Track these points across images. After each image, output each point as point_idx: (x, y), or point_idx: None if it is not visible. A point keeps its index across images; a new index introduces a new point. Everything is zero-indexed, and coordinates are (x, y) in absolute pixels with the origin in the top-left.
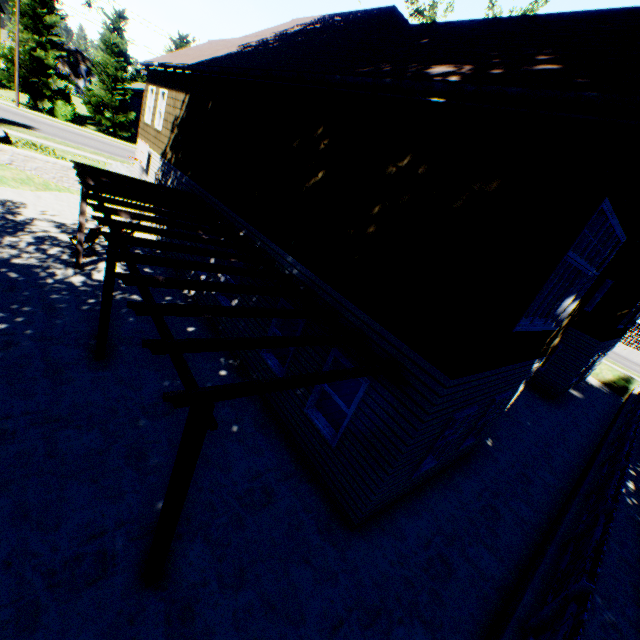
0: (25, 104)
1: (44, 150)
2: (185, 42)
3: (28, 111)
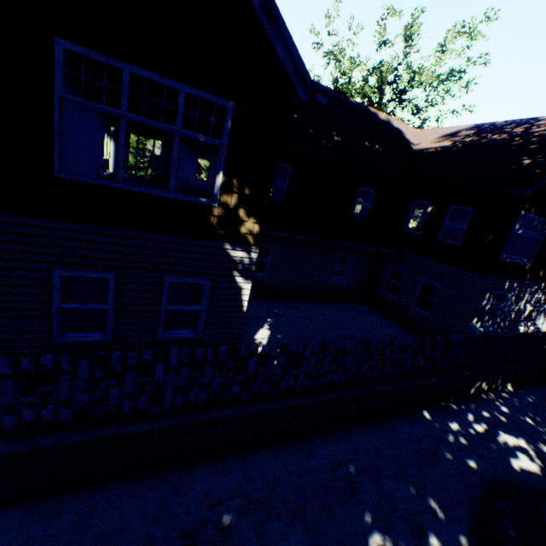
0: None
1: None
2: None
3: None
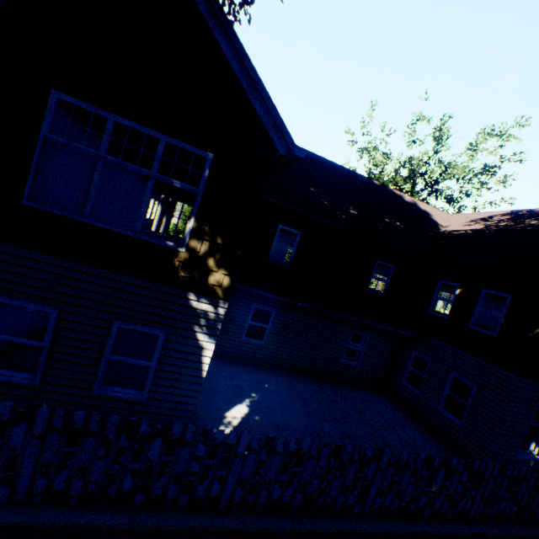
0: None
1: None
2: None
3: None
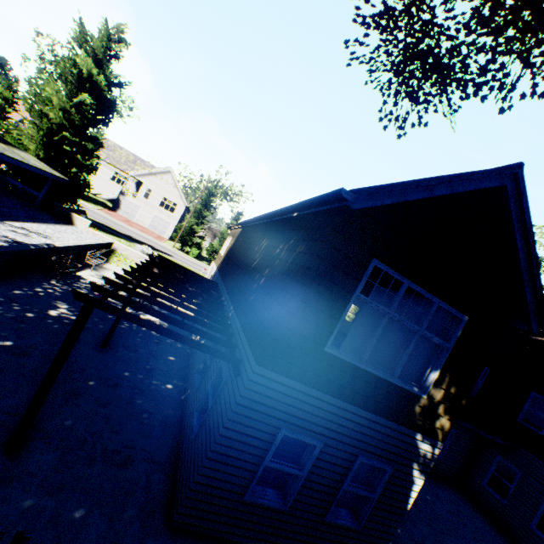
0: (178, 248)
1: None
2: None
3: (176, 250)
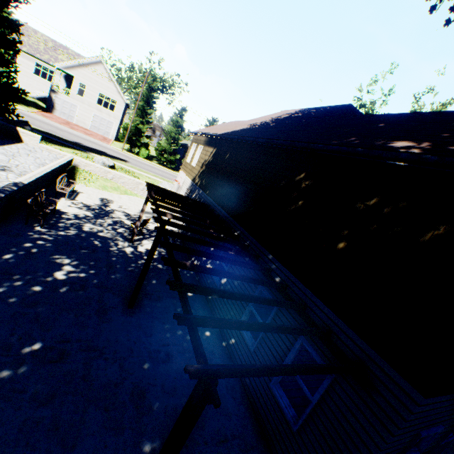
0: (126, 149)
1: (129, 173)
2: (214, 121)
3: (126, 152)
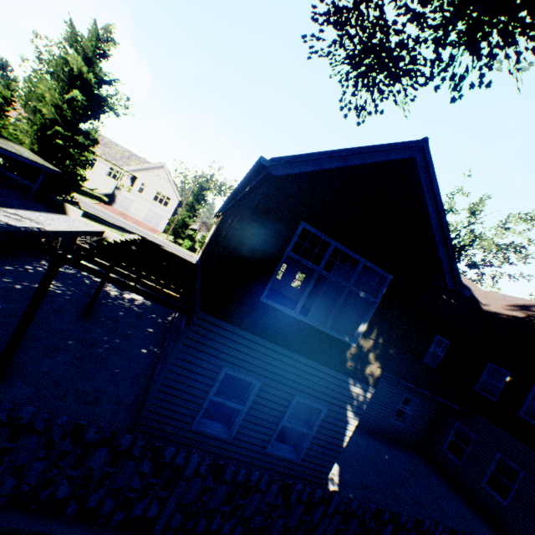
0: (172, 240)
1: None
2: None
3: (169, 242)
